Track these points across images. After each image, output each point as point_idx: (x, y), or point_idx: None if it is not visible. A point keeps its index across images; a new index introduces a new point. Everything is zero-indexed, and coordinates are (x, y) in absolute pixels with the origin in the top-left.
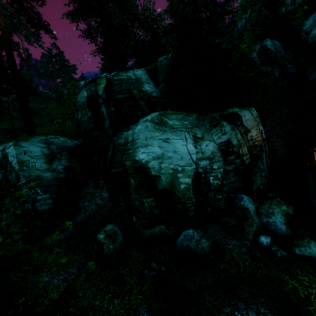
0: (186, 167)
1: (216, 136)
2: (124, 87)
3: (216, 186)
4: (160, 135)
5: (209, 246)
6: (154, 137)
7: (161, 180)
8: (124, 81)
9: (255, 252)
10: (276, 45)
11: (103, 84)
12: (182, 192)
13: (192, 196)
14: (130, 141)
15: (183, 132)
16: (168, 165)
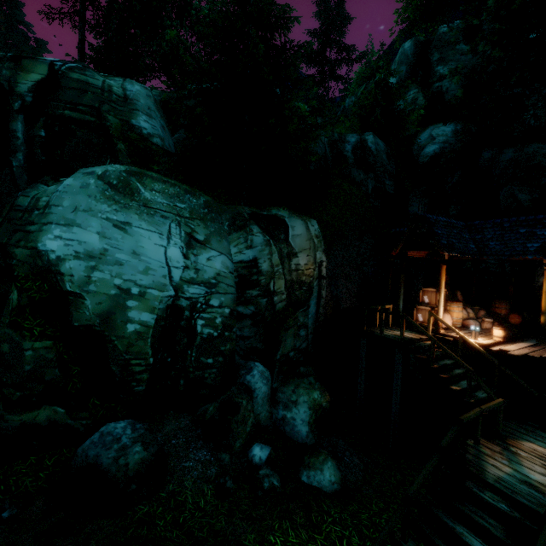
0: (151, 290)
1: (235, 247)
2: (88, 100)
3: (206, 339)
4: (110, 211)
5: (142, 462)
6: (94, 211)
7: (84, 306)
8: (93, 89)
9: (224, 478)
10: (379, 146)
11: (37, 74)
12: (127, 340)
13: (149, 352)
14: (42, 206)
15: (169, 221)
16: (109, 276)
